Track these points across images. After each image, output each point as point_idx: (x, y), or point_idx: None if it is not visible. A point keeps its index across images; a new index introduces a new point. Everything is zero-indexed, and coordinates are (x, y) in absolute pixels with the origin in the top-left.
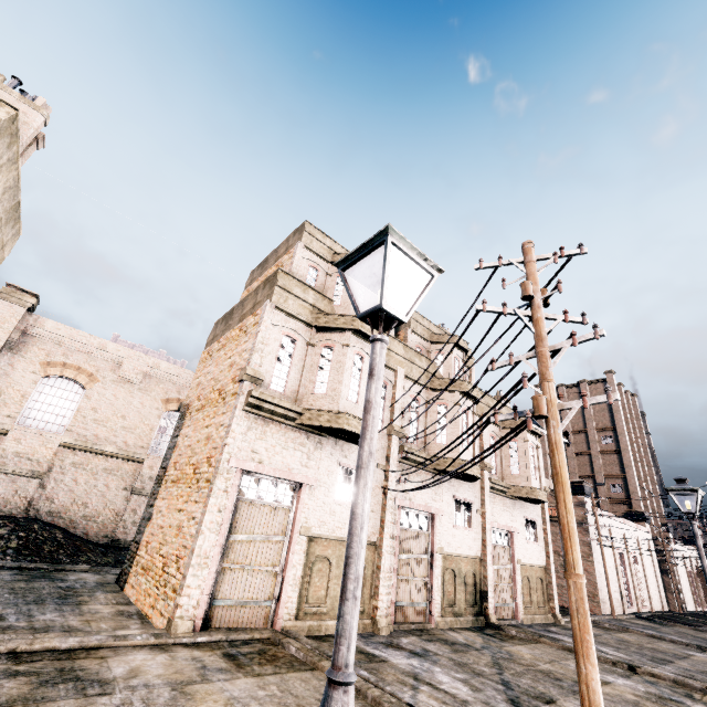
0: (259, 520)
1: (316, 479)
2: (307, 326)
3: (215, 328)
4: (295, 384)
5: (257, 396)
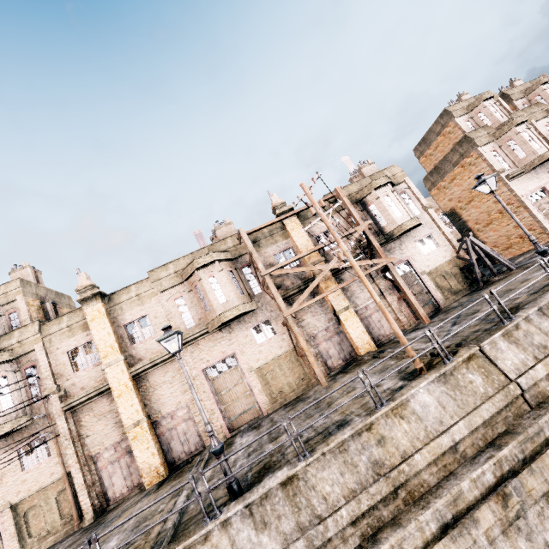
0: (543, 205)
1: (547, 182)
2: (492, 142)
3: (428, 181)
4: (510, 163)
5: (511, 174)
